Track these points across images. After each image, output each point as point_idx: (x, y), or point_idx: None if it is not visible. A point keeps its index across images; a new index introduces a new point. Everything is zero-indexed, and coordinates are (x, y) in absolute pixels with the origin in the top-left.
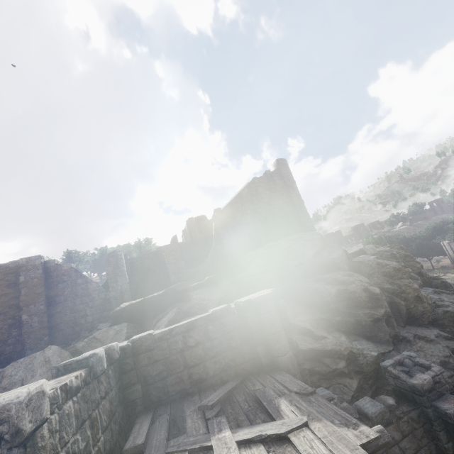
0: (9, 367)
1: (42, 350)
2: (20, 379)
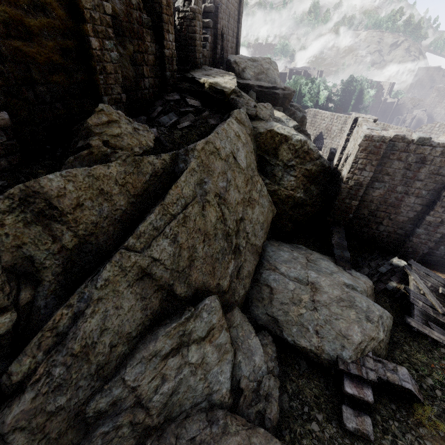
0: (214, 138)
1: (227, 123)
2: (231, 152)
